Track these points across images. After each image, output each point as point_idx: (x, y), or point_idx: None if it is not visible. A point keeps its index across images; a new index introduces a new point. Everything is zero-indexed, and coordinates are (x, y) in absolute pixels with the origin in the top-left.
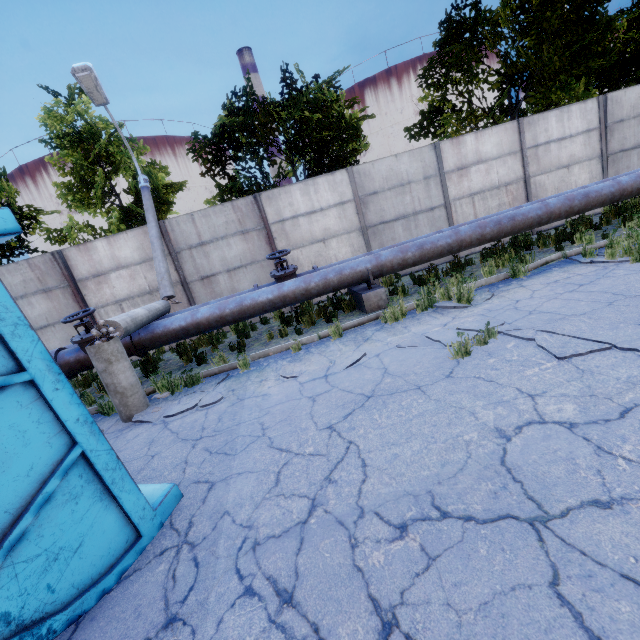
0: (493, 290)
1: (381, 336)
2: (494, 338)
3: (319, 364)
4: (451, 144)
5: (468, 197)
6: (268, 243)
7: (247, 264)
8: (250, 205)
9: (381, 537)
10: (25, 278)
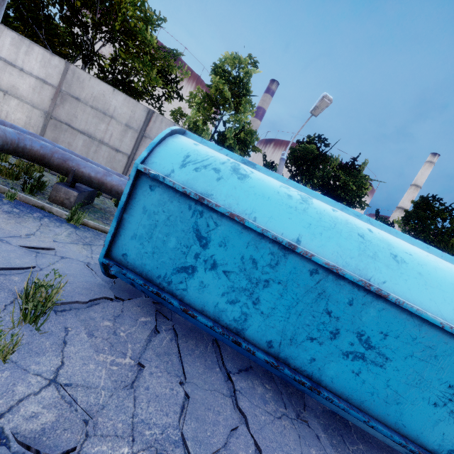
0: None
1: None
2: None
3: None
4: None
5: None
6: None
7: None
8: None
9: None
10: None
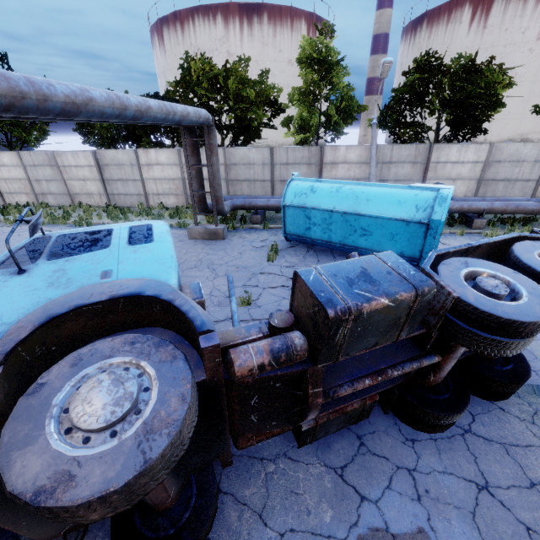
0: None
1: None
2: None
3: (457, 243)
4: None
5: None
6: (423, 172)
7: (406, 180)
8: (425, 149)
9: None
10: (303, 155)
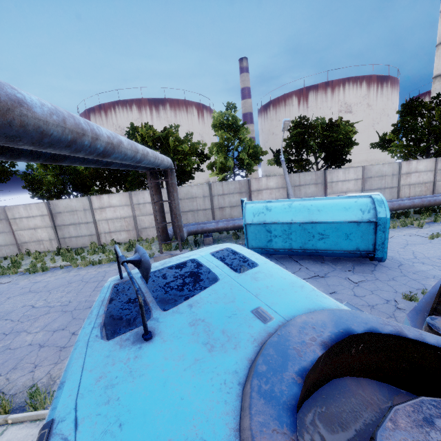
0: (428, 225)
1: (392, 232)
2: (439, 237)
3: None
4: (406, 163)
5: (408, 185)
6: (324, 190)
7: (313, 196)
8: (321, 174)
9: (436, 259)
10: (235, 187)
